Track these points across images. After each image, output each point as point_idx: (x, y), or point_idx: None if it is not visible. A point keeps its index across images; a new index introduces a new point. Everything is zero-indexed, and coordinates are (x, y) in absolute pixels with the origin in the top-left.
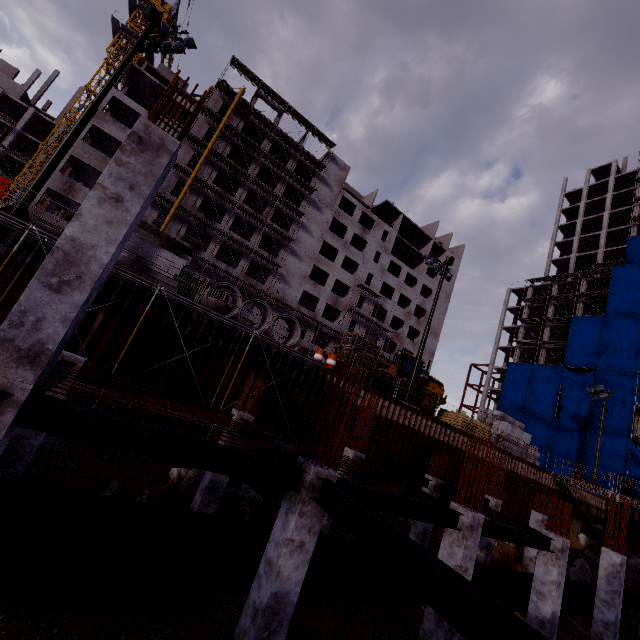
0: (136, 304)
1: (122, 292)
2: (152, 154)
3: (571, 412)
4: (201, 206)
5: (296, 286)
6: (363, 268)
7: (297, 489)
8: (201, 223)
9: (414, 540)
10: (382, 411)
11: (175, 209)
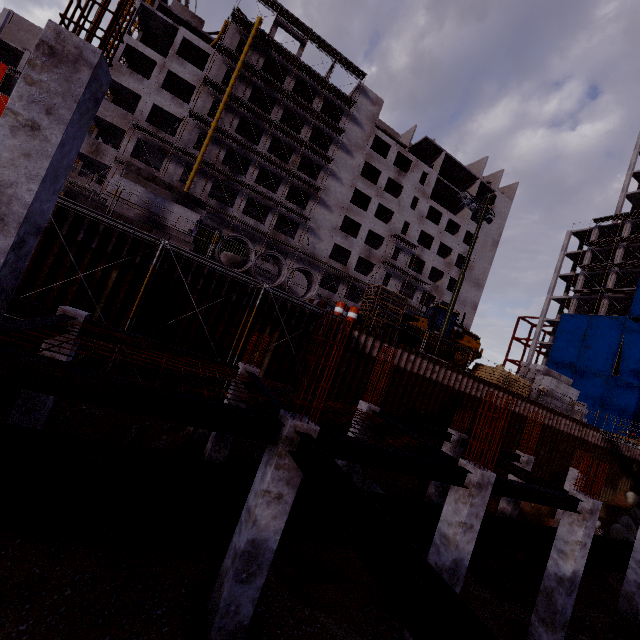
0: (147, 260)
1: (132, 249)
2: (68, 68)
3: (633, 367)
4: (226, 159)
5: (326, 239)
6: (398, 216)
7: (275, 442)
8: (226, 177)
9: (434, 491)
10: (407, 365)
11: (198, 164)
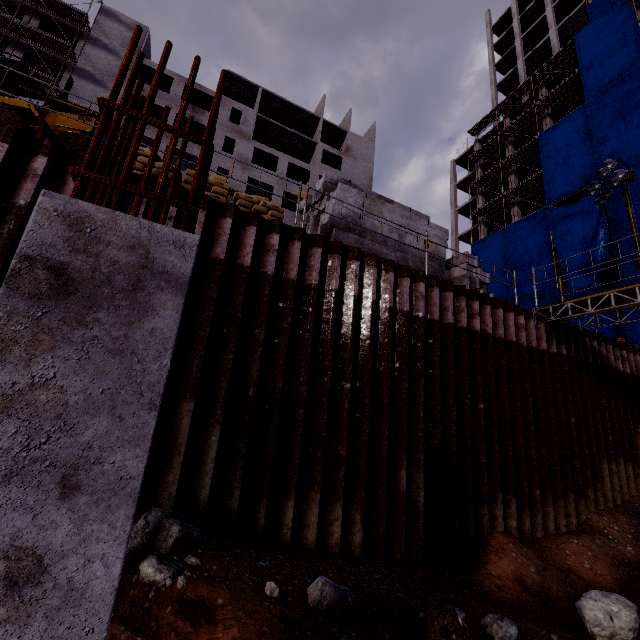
0: None
1: None
2: None
3: (579, 264)
4: None
5: None
6: None
7: None
8: None
9: None
10: None
11: None
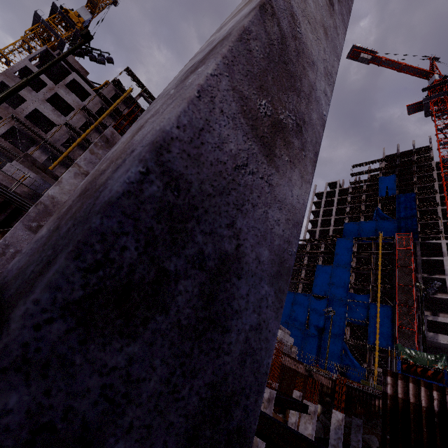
0: None
1: None
2: None
3: (314, 324)
4: None
5: None
6: None
7: None
8: None
9: None
10: None
11: (63, 157)
